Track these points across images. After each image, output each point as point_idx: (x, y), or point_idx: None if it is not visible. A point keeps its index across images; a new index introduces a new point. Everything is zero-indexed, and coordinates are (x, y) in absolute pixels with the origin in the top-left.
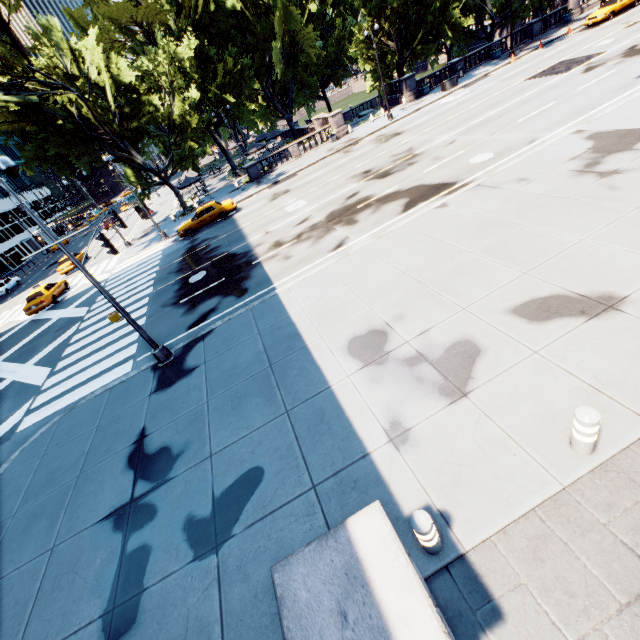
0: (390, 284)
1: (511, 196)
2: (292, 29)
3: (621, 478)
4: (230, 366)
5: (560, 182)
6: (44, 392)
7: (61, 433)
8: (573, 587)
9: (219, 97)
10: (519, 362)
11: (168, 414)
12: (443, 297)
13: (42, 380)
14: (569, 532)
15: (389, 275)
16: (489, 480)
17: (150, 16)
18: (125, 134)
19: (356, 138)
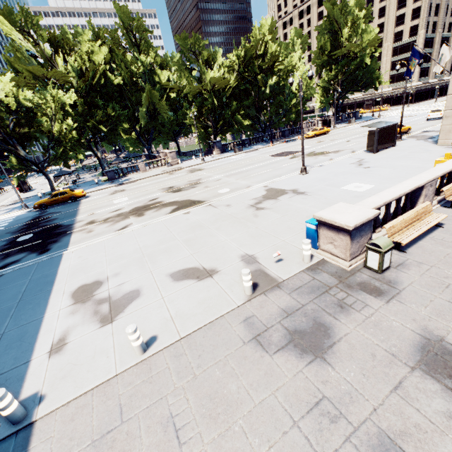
0: (128, 254)
1: (218, 213)
2: (154, 103)
3: (147, 367)
4: None
5: (241, 209)
6: None
7: None
8: (76, 434)
9: (97, 127)
10: (151, 303)
11: None
12: (147, 264)
13: None
14: (100, 401)
15: (132, 248)
16: (83, 373)
17: (58, 75)
18: (14, 135)
19: (180, 167)
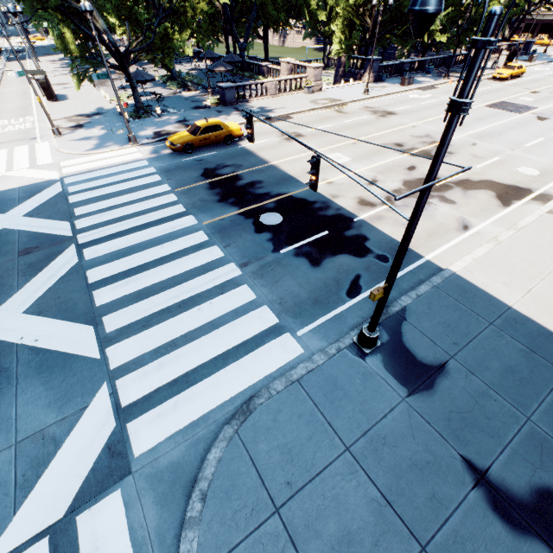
0: None
1: None
2: None
3: None
4: (503, 367)
5: None
6: (124, 373)
7: (274, 462)
8: None
9: None
10: None
11: (484, 436)
12: None
13: (91, 348)
14: None
15: None
16: None
17: None
18: None
19: (339, 100)
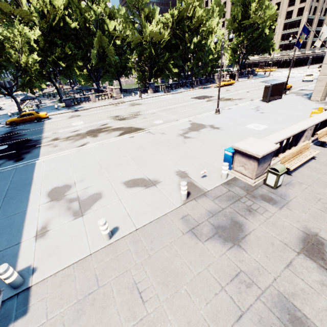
0: (89, 165)
1: (156, 138)
2: (103, 46)
3: (113, 249)
4: None
5: (173, 137)
6: None
7: None
8: (65, 295)
9: (56, 62)
10: (112, 203)
11: None
12: (105, 174)
13: None
14: (80, 272)
15: (91, 161)
16: (65, 252)
17: (23, 13)
18: None
19: (123, 101)
